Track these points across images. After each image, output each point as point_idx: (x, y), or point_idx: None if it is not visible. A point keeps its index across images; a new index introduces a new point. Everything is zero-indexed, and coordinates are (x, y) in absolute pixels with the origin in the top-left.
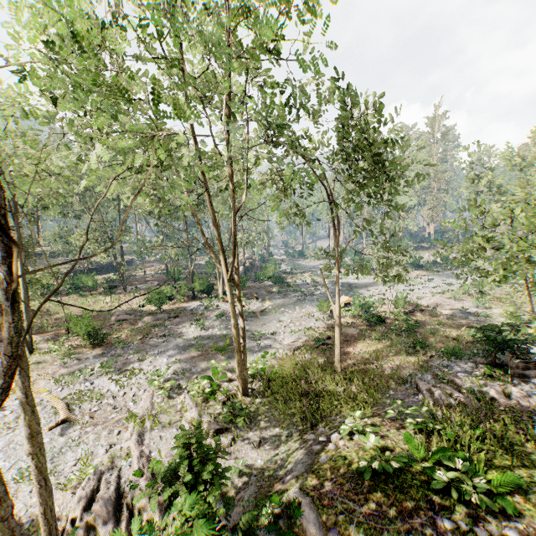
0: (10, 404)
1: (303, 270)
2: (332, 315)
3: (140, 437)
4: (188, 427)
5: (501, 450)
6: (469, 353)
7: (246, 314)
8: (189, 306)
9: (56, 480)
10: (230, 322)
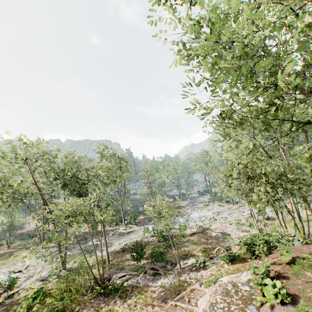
0: (20, 265)
1: (192, 204)
2: (154, 235)
3: (27, 279)
4: (38, 277)
5: (58, 291)
6: (167, 260)
7: (122, 233)
8: (109, 229)
9: (2, 287)
10: (110, 238)
